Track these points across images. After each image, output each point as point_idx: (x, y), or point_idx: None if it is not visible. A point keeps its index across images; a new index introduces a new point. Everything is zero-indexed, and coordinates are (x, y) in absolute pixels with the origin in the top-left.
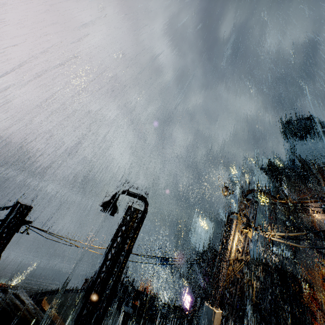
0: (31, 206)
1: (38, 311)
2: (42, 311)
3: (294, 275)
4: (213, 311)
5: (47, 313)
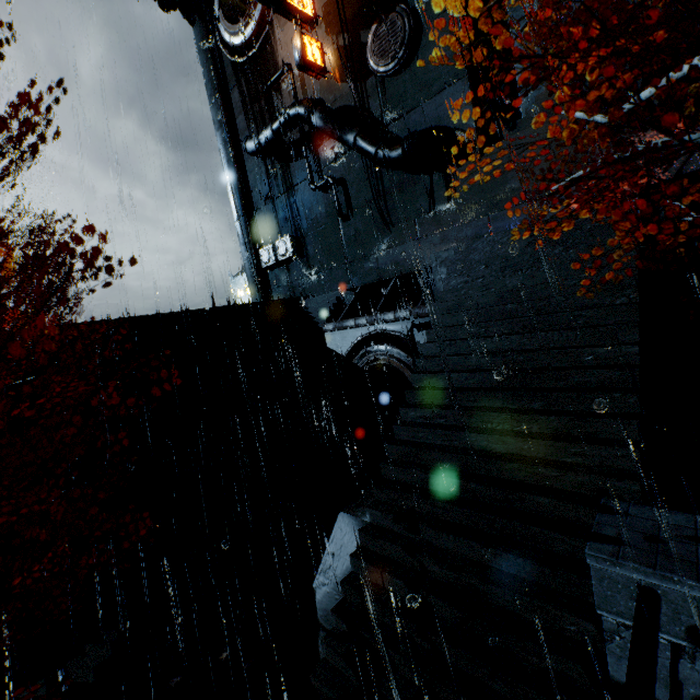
0: None
1: None
2: None
3: (149, 318)
4: None
5: None
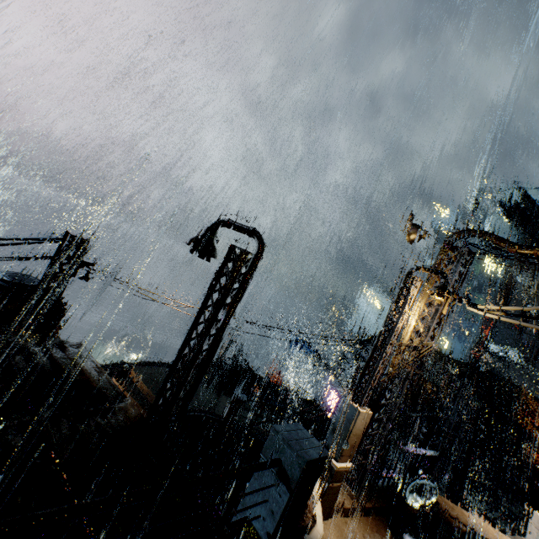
0: (87, 241)
1: (107, 376)
2: (131, 383)
3: (517, 388)
4: (357, 410)
5: (137, 386)
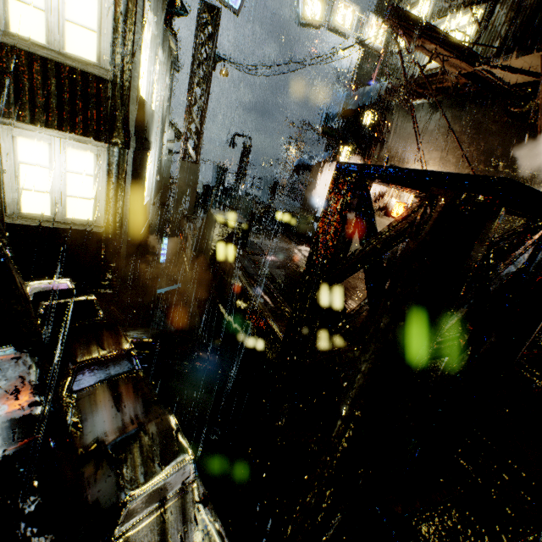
0: None
1: None
2: None
3: None
4: (283, 180)
5: None
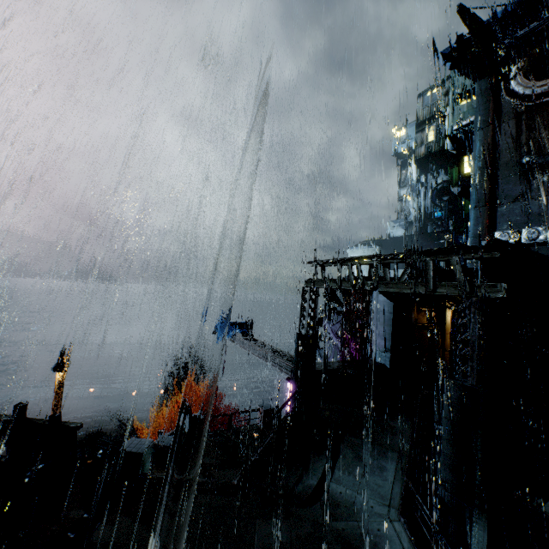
0: None
1: None
2: None
3: None
4: None
5: None
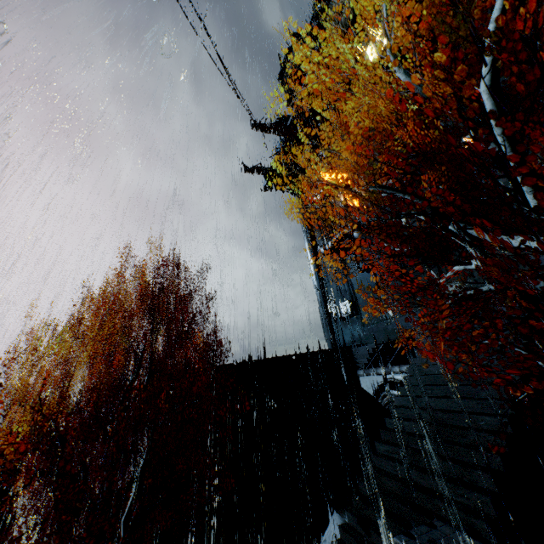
0: None
1: None
2: None
3: (257, 362)
4: None
5: None
